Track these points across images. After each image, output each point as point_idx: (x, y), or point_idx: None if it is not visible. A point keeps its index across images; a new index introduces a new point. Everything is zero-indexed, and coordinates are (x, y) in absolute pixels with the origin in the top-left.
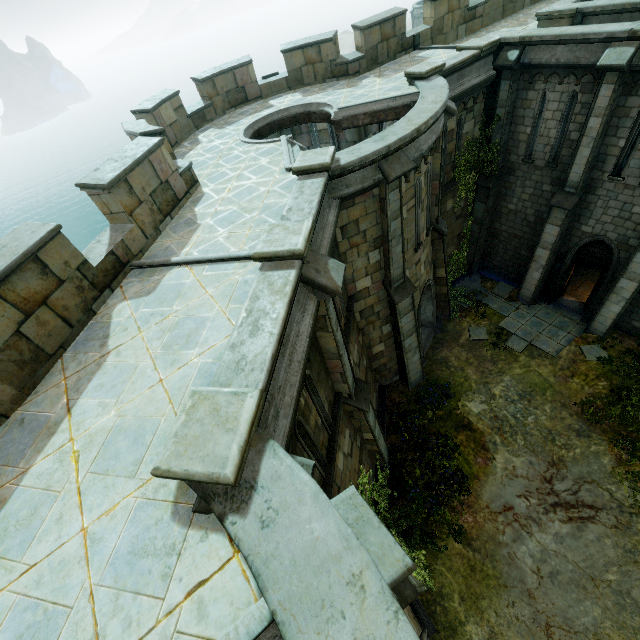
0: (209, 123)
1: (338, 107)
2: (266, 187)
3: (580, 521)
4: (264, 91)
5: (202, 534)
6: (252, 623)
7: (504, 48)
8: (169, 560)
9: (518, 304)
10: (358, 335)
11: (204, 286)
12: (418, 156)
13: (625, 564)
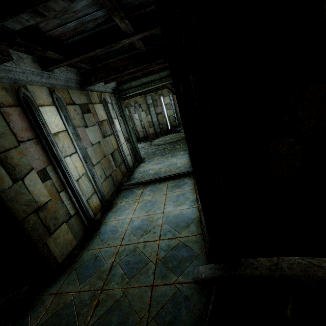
0: None
1: None
2: None
3: None
4: None
5: None
6: None
7: None
8: None
9: None
10: None
11: None
12: None
13: None
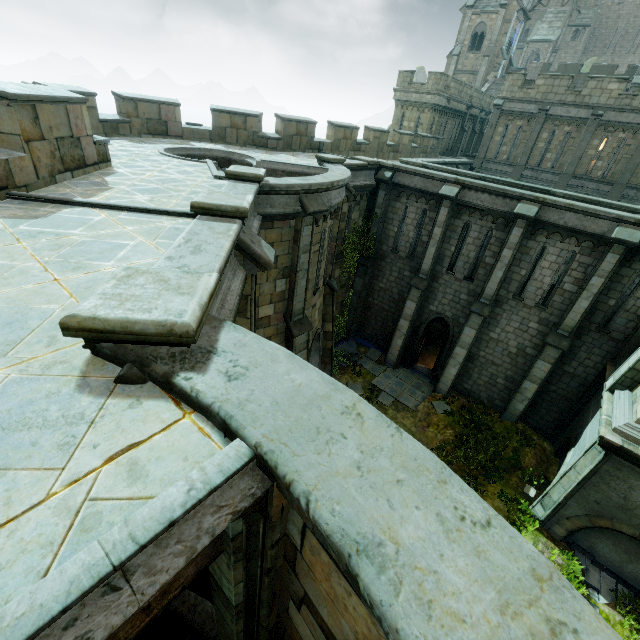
0: (121, 137)
1: (261, 159)
2: (194, 182)
3: None
4: (186, 133)
5: (131, 402)
6: (226, 461)
7: (382, 169)
8: (73, 429)
9: (385, 367)
10: None
11: (121, 224)
12: (329, 206)
13: None
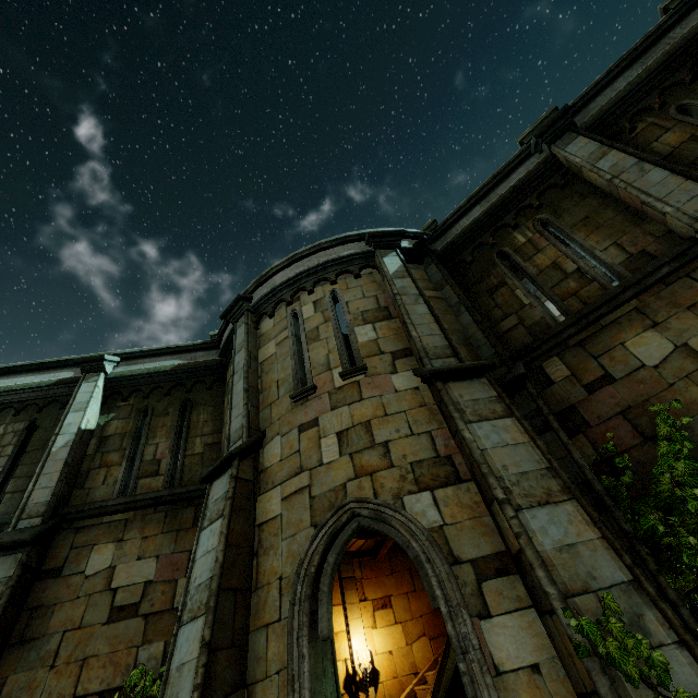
0: None
1: None
2: None
3: None
4: None
5: None
6: None
7: None
8: None
9: None
10: None
11: None
12: None
13: None
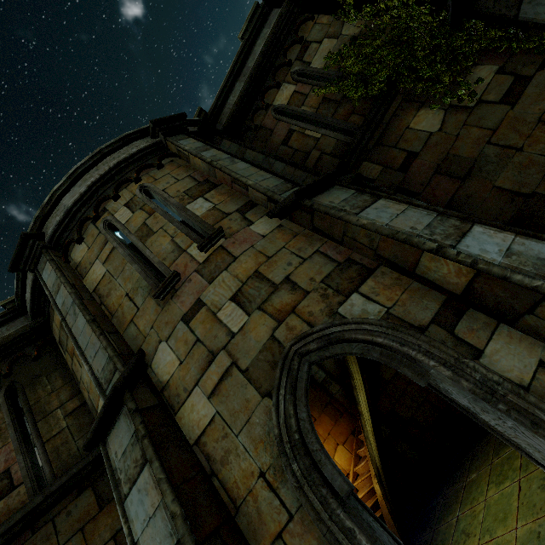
0: None
1: None
2: None
3: None
4: None
5: None
6: None
7: None
8: None
9: None
10: None
11: None
12: (64, 215)
13: None
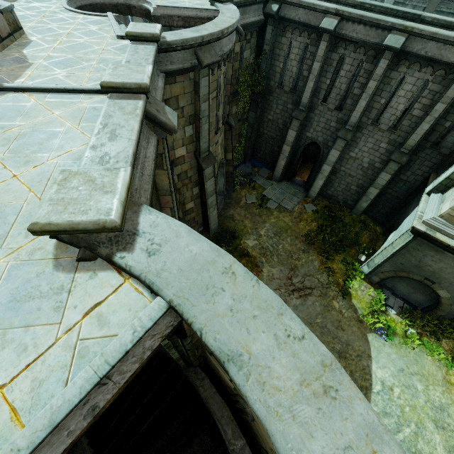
0: None
1: (157, 4)
2: (100, 46)
3: (305, 296)
4: None
5: (90, 274)
6: (153, 313)
7: (270, 1)
8: (59, 297)
9: (272, 181)
10: (176, 193)
11: (49, 109)
12: (221, 55)
13: (324, 313)
